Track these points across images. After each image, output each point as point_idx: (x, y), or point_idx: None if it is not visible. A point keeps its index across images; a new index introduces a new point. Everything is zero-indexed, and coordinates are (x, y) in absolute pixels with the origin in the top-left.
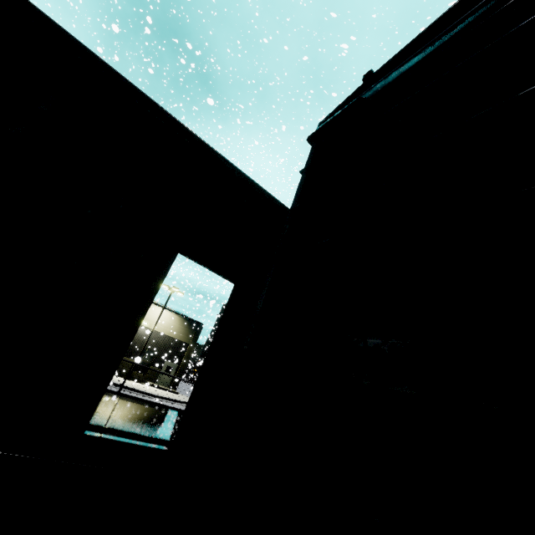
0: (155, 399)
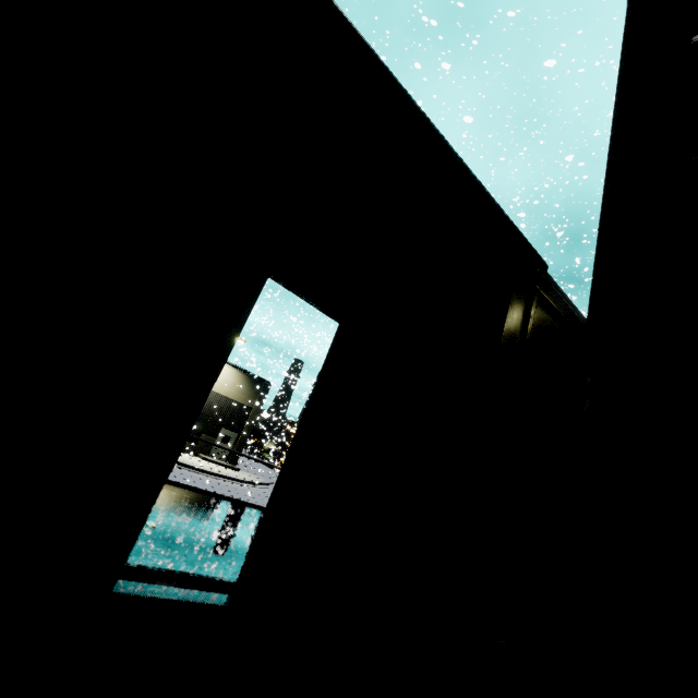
0: (220, 489)
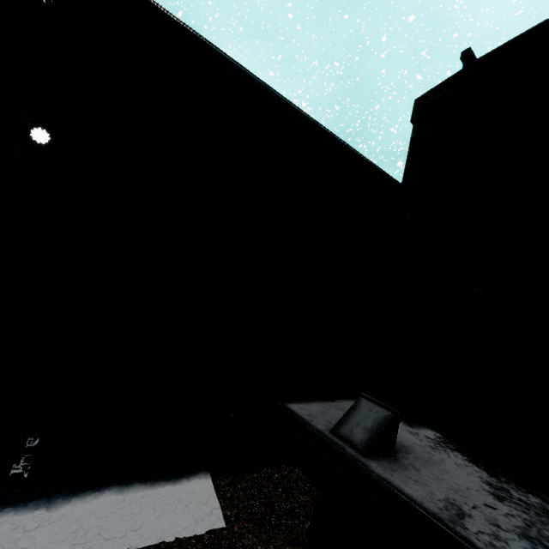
0: None
